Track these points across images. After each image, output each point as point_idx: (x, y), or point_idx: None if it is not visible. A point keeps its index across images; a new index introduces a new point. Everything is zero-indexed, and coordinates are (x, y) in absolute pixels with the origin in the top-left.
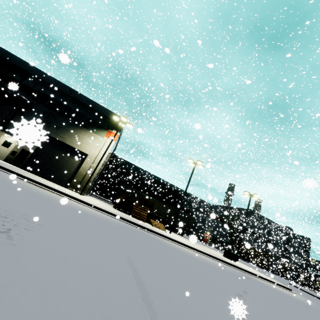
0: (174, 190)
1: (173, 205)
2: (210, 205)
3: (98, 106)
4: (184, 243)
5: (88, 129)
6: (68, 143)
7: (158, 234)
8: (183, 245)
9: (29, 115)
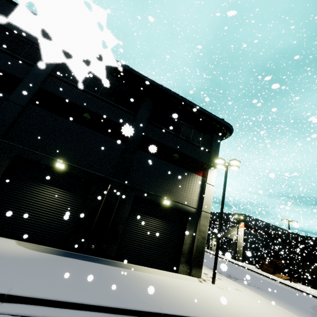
0: None
1: None
2: None
3: (231, 214)
4: (267, 276)
5: (233, 227)
6: (229, 237)
7: (252, 270)
8: (267, 277)
9: None
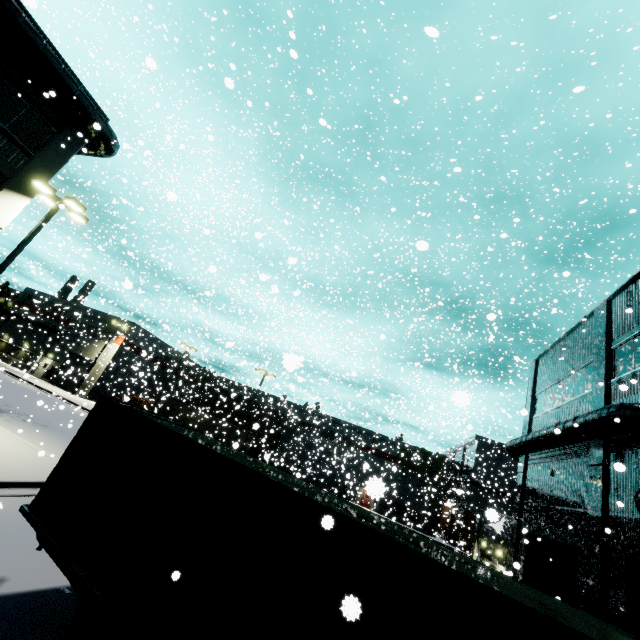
0: (247, 400)
1: (246, 423)
2: (371, 433)
3: (112, 318)
4: None
5: (102, 340)
6: (84, 356)
7: (86, 409)
8: None
9: (63, 340)
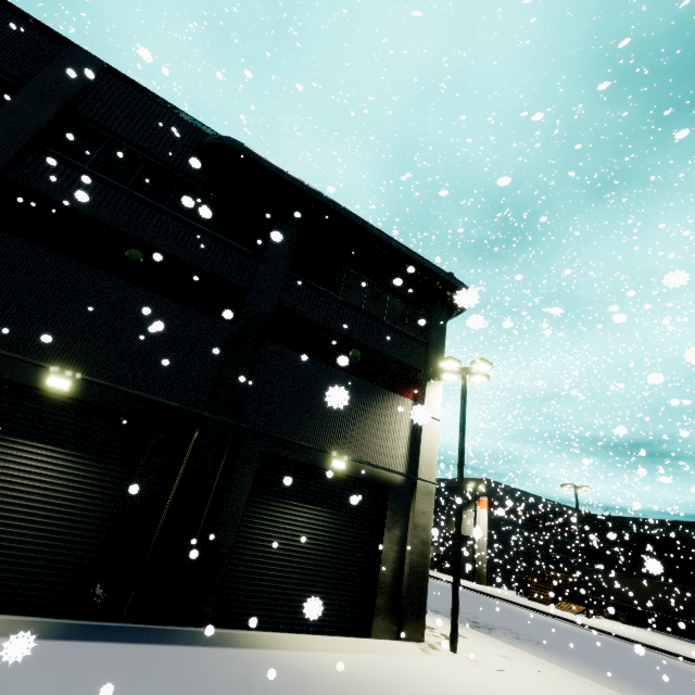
0: None
1: None
2: None
3: None
4: (544, 611)
5: (464, 509)
6: None
7: (511, 602)
8: (544, 614)
9: None
